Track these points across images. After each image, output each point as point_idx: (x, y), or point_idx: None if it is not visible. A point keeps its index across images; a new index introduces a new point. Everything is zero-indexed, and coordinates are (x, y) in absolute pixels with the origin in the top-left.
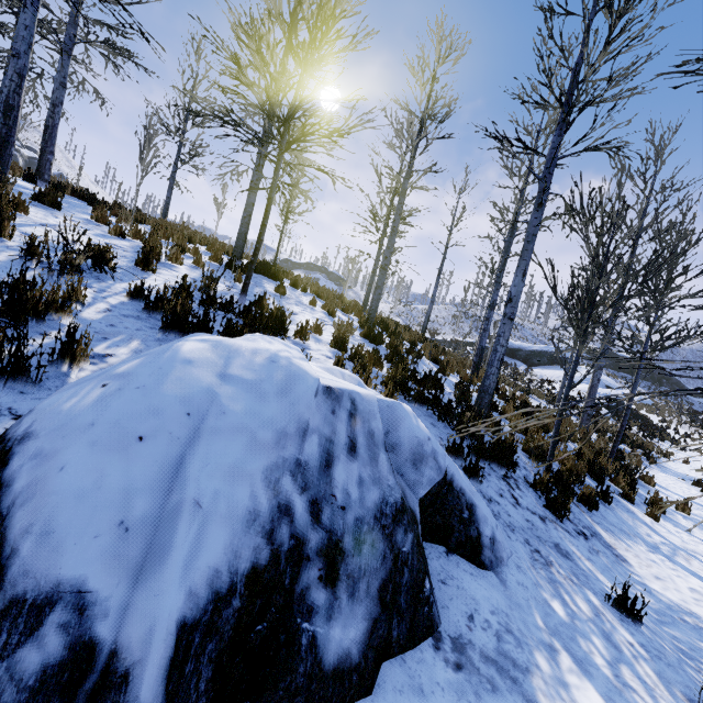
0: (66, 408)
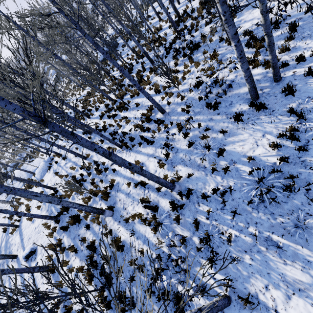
0: (9, 170)
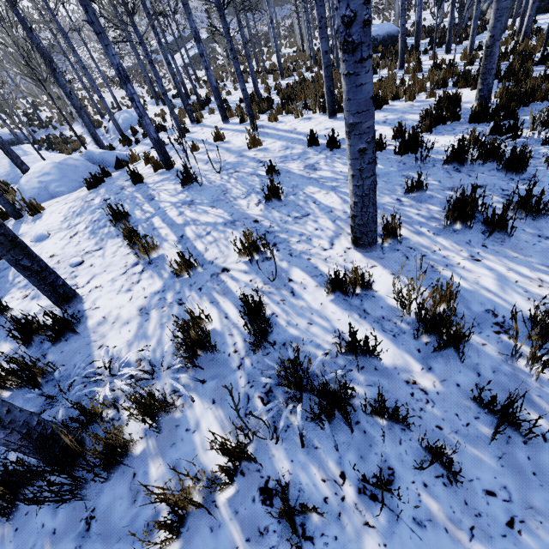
0: None
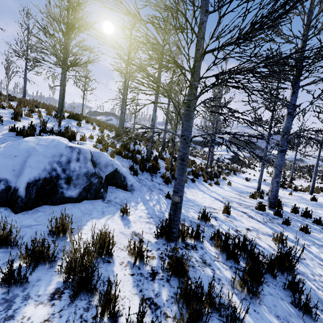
0: None
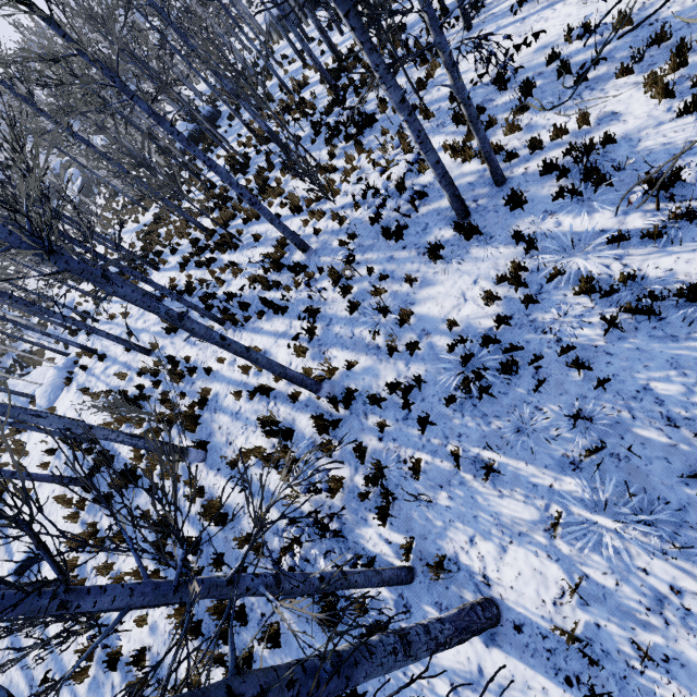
0: None
